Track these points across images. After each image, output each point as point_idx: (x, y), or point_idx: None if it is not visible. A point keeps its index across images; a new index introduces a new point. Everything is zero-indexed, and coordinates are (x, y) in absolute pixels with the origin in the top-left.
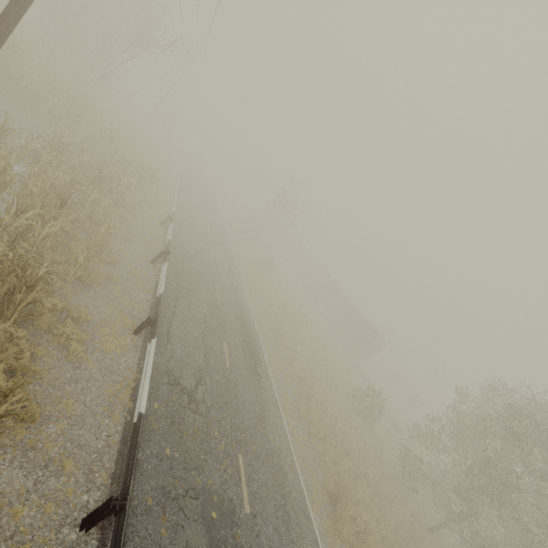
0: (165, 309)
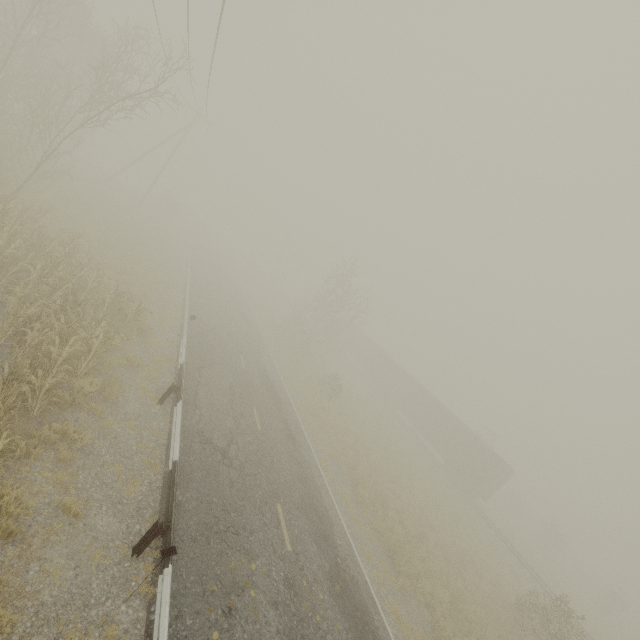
0: None
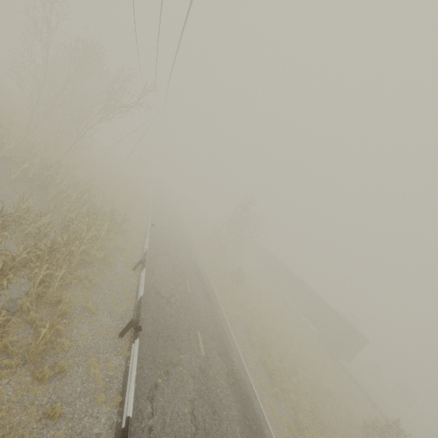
0: (137, 431)
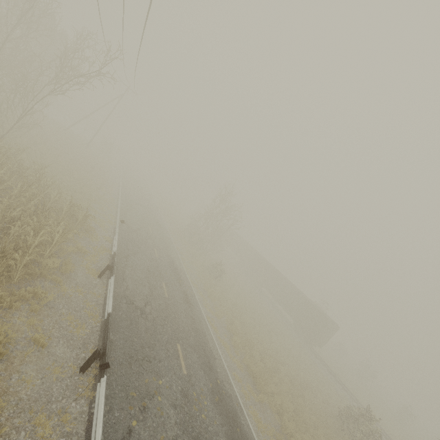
0: None
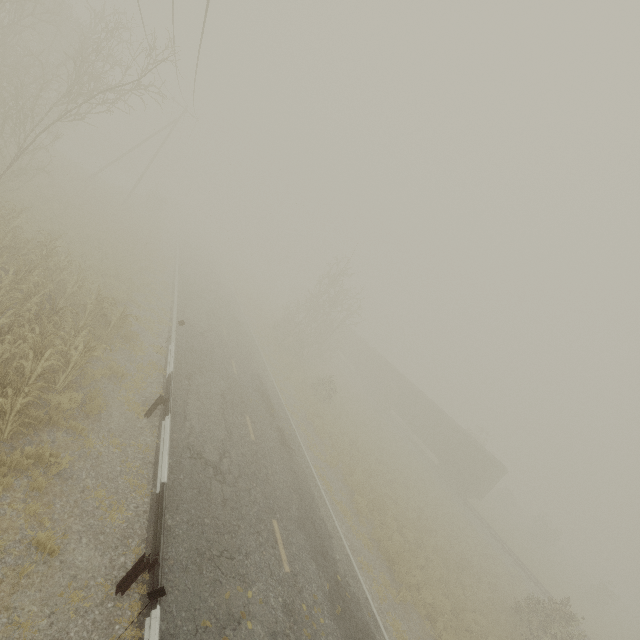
0: None
